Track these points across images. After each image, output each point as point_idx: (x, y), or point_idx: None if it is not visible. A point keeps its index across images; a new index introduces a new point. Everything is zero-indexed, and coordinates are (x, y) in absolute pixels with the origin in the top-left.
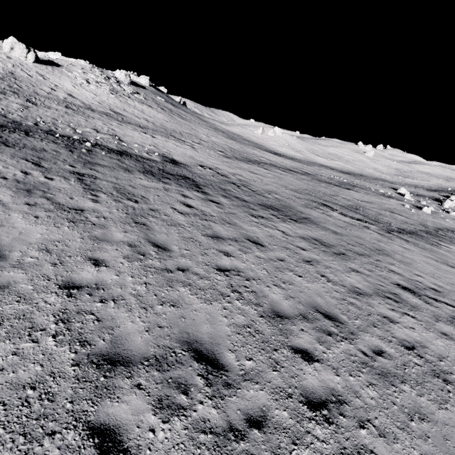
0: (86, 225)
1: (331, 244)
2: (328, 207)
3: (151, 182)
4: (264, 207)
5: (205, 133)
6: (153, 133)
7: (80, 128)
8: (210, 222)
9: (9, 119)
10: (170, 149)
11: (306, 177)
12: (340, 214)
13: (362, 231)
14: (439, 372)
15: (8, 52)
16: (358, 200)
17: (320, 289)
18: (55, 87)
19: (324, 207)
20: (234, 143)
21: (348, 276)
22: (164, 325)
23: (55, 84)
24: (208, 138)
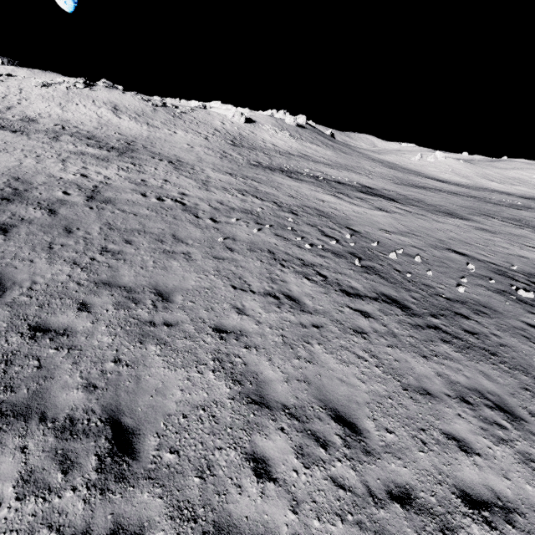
0: (366, 208)
1: (485, 229)
2: (489, 217)
3: (369, 197)
4: (438, 211)
5: (368, 165)
6: (337, 168)
7: (303, 169)
8: (411, 213)
9: (277, 166)
10: (358, 180)
11: (472, 199)
12: (499, 220)
13: (515, 229)
14: (526, 258)
15: (230, 118)
16: (526, 216)
17: (474, 237)
18: (263, 140)
19: (486, 216)
20: (397, 173)
21: (492, 237)
22: (414, 230)
23: (262, 137)
24: (374, 170)
